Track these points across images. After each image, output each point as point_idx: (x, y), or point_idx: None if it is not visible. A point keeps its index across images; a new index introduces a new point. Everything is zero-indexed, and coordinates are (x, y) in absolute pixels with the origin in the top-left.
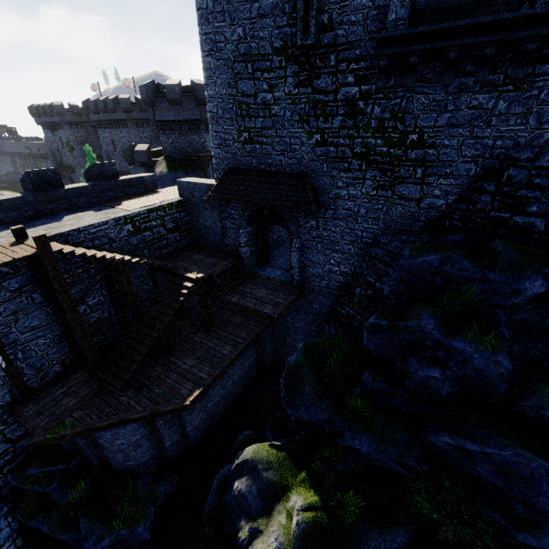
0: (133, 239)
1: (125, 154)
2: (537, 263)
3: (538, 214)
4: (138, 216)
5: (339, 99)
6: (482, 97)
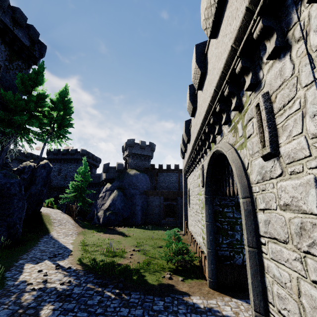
0: None
1: (104, 166)
2: None
3: None
4: None
5: None
6: None
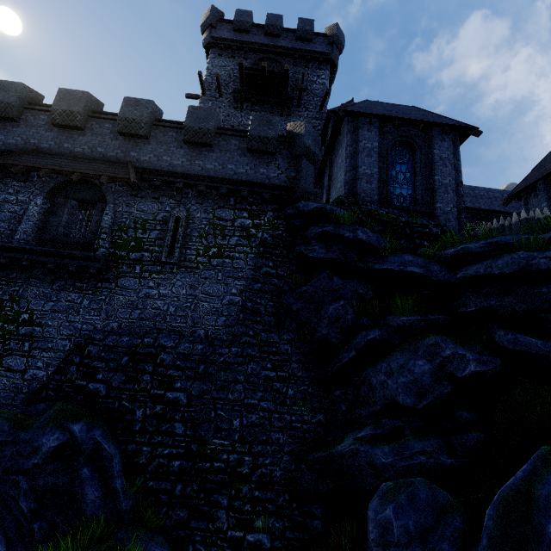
0: None
1: None
2: (66, 419)
3: (103, 381)
4: None
5: None
6: (74, 295)
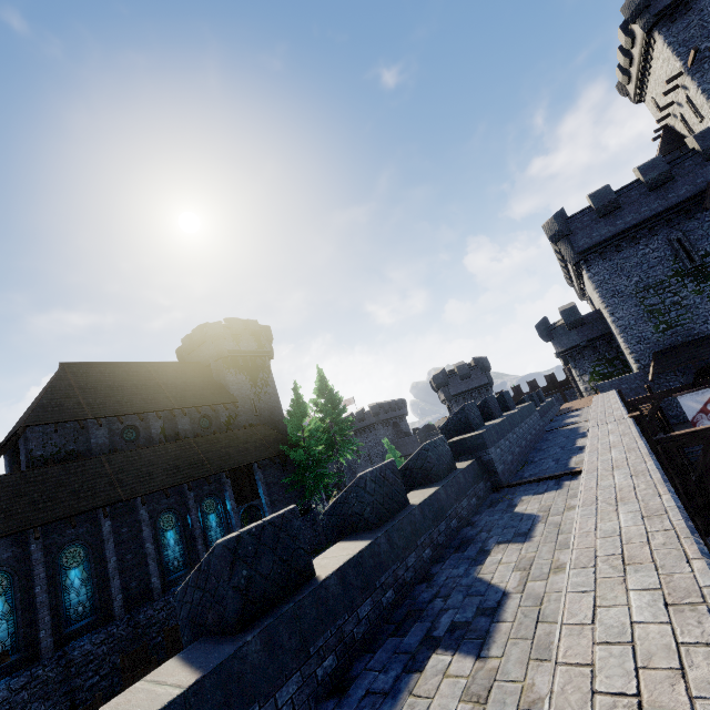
0: None
1: (419, 437)
2: None
3: None
4: None
5: None
6: None
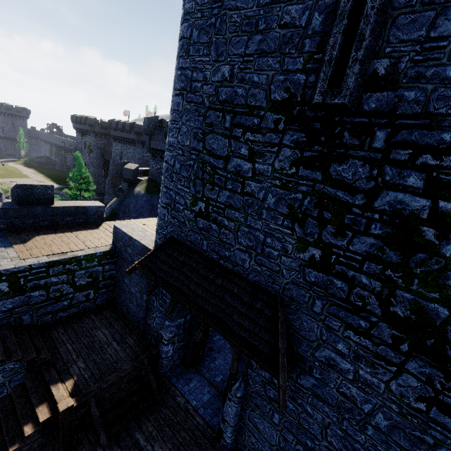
0: (6, 302)
1: (117, 168)
2: None
3: None
4: (27, 271)
5: (377, 207)
6: None
